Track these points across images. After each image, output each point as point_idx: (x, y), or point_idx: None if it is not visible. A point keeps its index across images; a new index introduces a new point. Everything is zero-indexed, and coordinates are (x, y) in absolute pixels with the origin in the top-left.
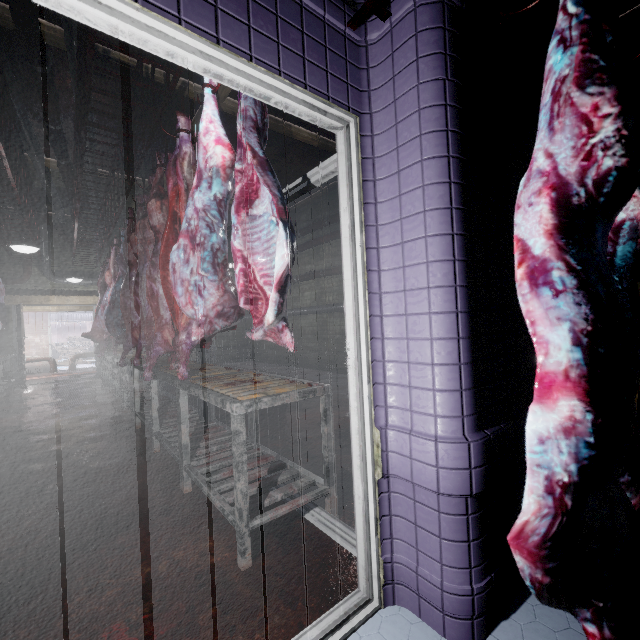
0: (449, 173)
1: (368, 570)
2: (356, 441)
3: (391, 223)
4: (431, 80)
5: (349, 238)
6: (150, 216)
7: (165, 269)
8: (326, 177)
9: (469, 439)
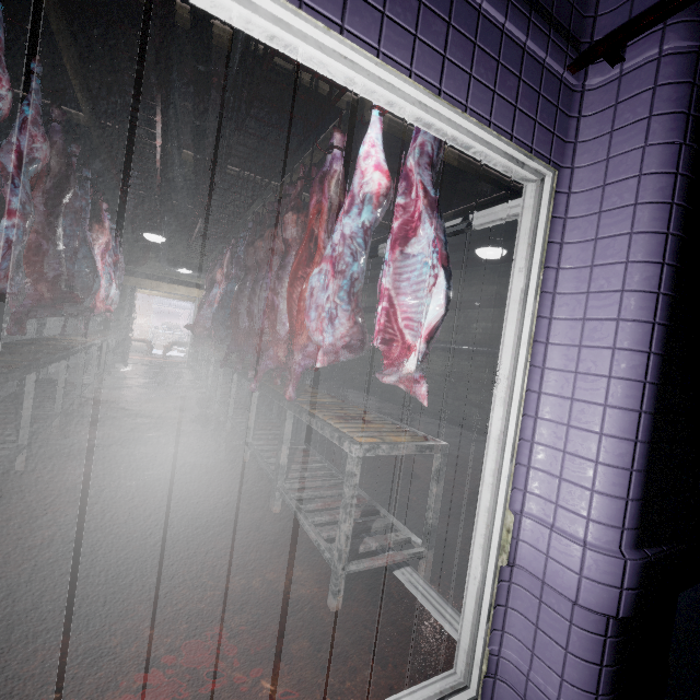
0: (664, 253)
1: (471, 656)
2: (483, 519)
3: (573, 294)
4: (663, 143)
5: (519, 302)
6: (285, 229)
7: (293, 287)
8: (491, 222)
9: (626, 555)
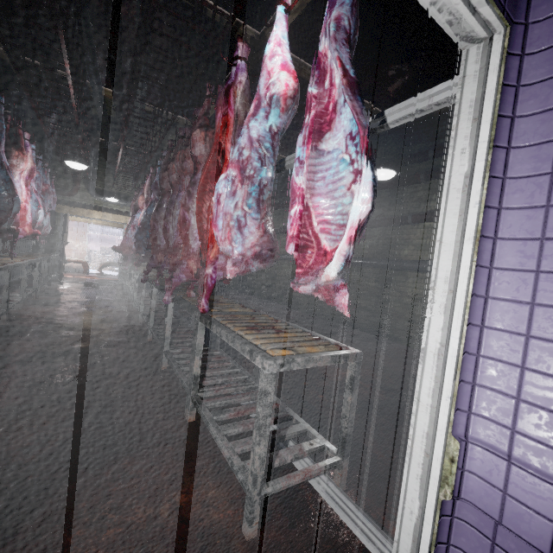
0: None
1: None
2: (421, 445)
3: (530, 177)
4: None
5: (463, 190)
6: (193, 145)
7: (201, 199)
8: (408, 117)
9: None
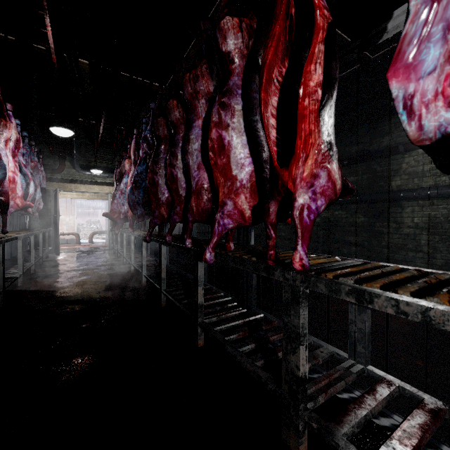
0: None
1: None
2: None
3: None
4: None
5: None
6: (225, 38)
7: (268, 94)
8: None
9: None
